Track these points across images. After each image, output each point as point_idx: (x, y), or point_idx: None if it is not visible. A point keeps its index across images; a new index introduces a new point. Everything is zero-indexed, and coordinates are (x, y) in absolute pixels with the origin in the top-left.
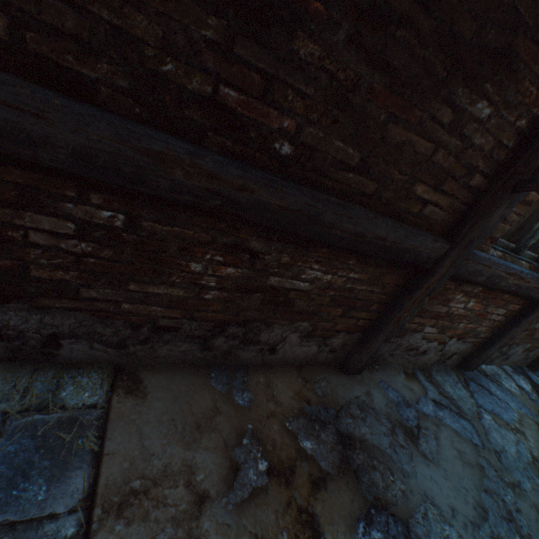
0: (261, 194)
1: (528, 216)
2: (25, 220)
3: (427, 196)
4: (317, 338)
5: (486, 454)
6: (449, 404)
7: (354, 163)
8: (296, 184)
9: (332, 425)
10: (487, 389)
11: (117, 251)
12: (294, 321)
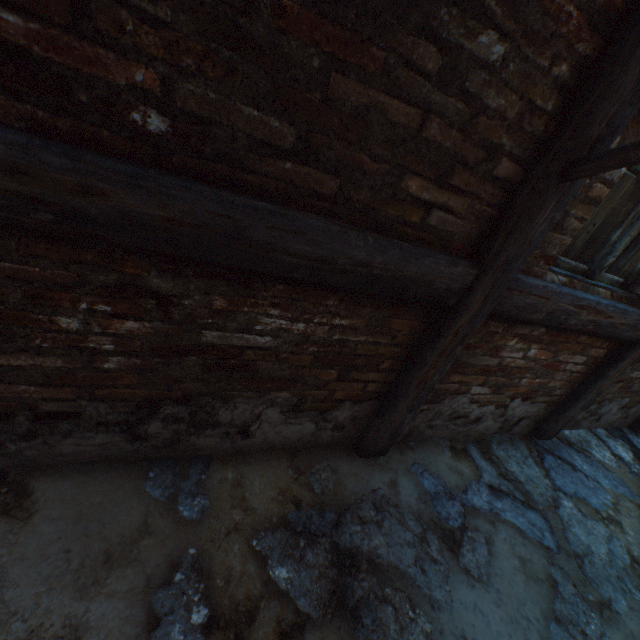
0: (123, 199)
1: (600, 222)
2: None
3: (429, 196)
4: (310, 412)
5: (563, 560)
6: (512, 490)
7: (290, 145)
8: (188, 182)
9: (327, 538)
10: (569, 463)
11: None
12: (265, 391)
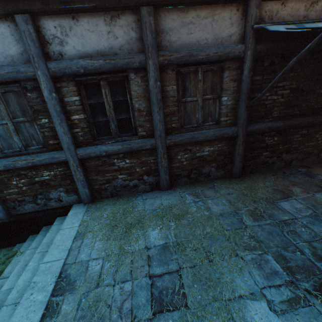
0: None
1: None
2: (293, 137)
3: None
4: None
5: None
6: None
7: None
8: None
9: None
10: None
11: (304, 138)
12: None
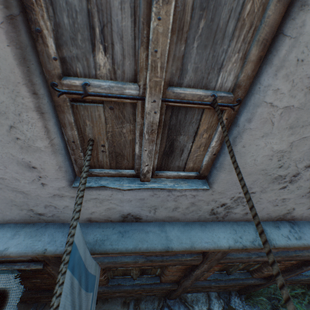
0: None
1: (122, 272)
2: None
3: (50, 286)
4: None
5: None
6: None
7: None
8: None
9: None
10: None
11: None
12: (48, 298)
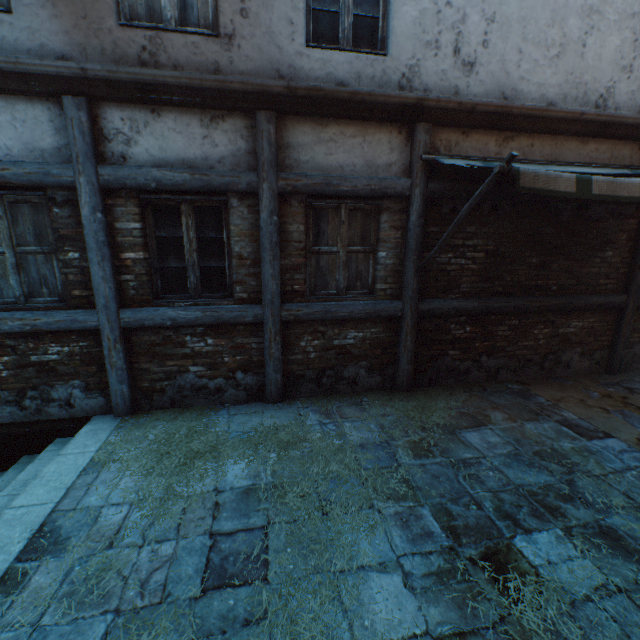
0: (553, 302)
1: None
2: (497, 329)
3: (604, 282)
4: (586, 356)
5: None
6: None
7: (574, 283)
8: (561, 296)
9: (617, 385)
10: None
11: (515, 332)
12: (572, 348)
